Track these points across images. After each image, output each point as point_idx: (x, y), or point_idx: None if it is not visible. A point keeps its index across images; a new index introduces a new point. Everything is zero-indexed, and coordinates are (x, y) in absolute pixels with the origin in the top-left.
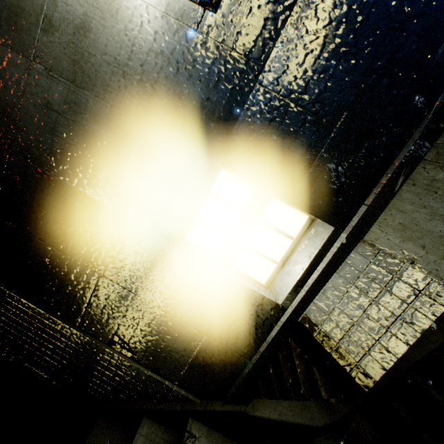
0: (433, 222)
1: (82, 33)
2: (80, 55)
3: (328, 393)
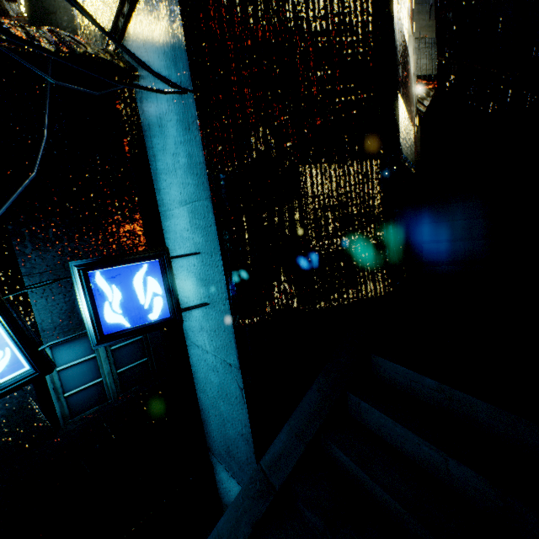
0: (424, 23)
1: None
2: None
3: (432, 91)
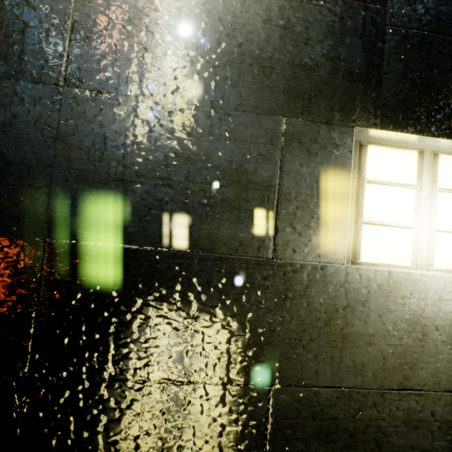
0: None
1: (140, 29)
2: (143, 58)
3: None
